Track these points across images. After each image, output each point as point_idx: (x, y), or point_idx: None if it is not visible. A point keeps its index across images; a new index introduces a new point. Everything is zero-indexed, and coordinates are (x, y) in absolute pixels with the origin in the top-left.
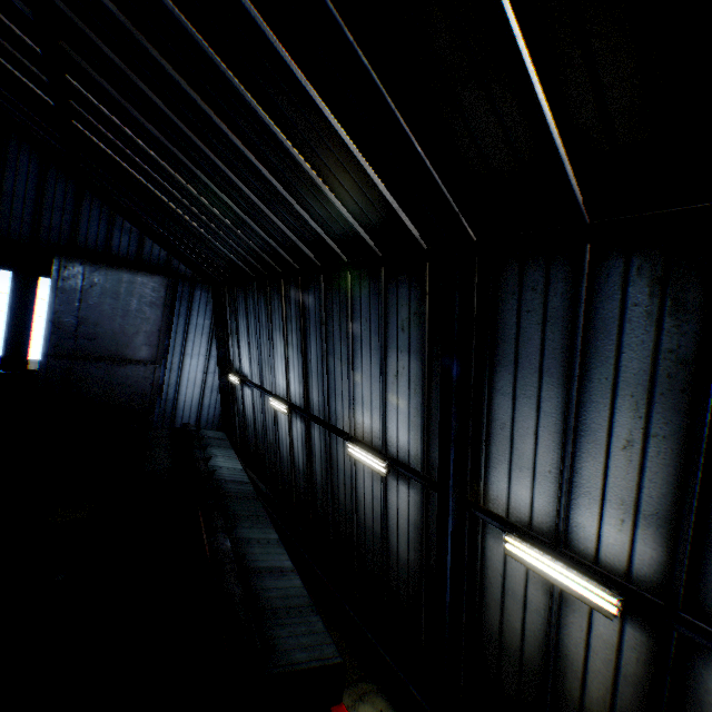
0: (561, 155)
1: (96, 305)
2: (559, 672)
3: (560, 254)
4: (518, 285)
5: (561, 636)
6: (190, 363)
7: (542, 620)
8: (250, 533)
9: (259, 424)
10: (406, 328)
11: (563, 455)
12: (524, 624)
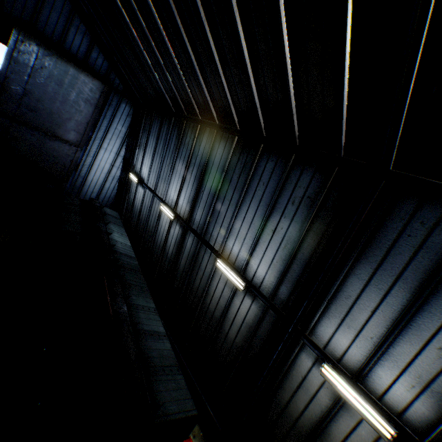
0: None
1: (42, 84)
2: (319, 439)
3: None
4: (410, 215)
5: (330, 424)
6: (103, 155)
7: (321, 410)
8: (138, 300)
9: (144, 215)
10: (296, 204)
11: (390, 334)
12: (306, 407)
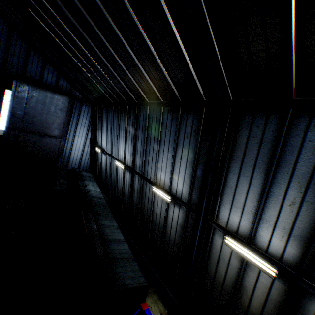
0: (292, 62)
1: (33, 107)
2: (239, 294)
3: (275, 112)
4: (250, 124)
5: (243, 280)
6: (77, 140)
7: (235, 272)
8: (105, 222)
9: (108, 171)
10: (189, 137)
11: (259, 204)
12: (226, 273)
